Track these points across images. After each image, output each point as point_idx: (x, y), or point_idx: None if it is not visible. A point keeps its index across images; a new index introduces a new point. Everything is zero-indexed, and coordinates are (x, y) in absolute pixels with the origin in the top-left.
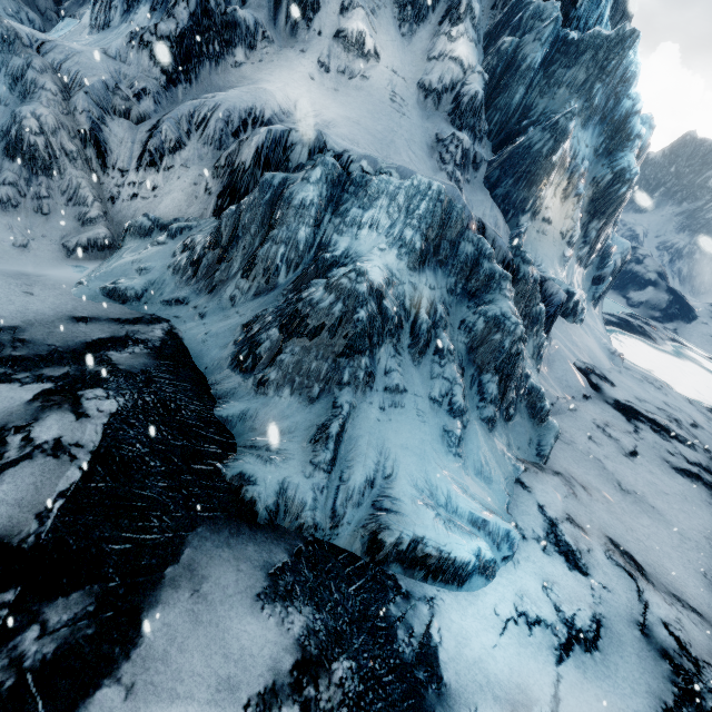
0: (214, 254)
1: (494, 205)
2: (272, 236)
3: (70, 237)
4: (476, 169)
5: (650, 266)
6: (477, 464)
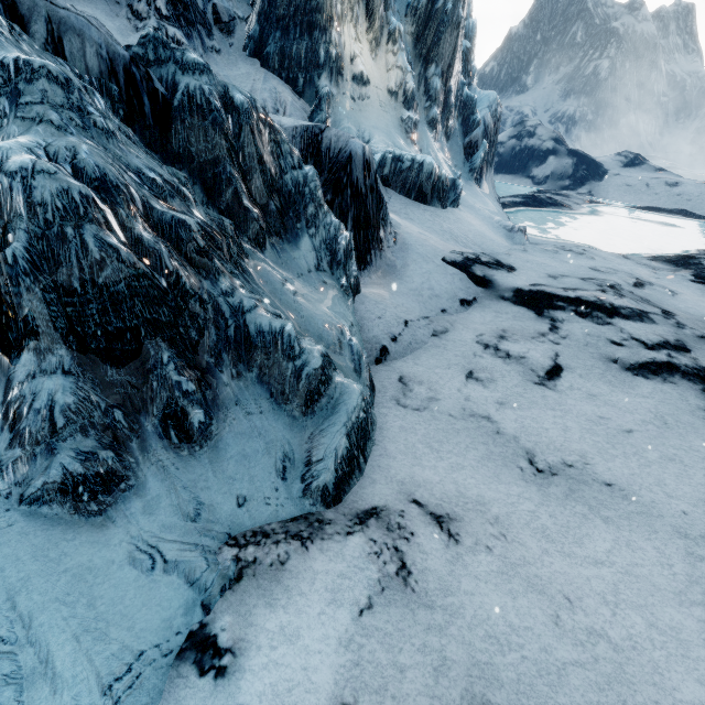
0: None
1: (270, 75)
2: None
3: None
4: (229, 33)
5: (543, 135)
6: None
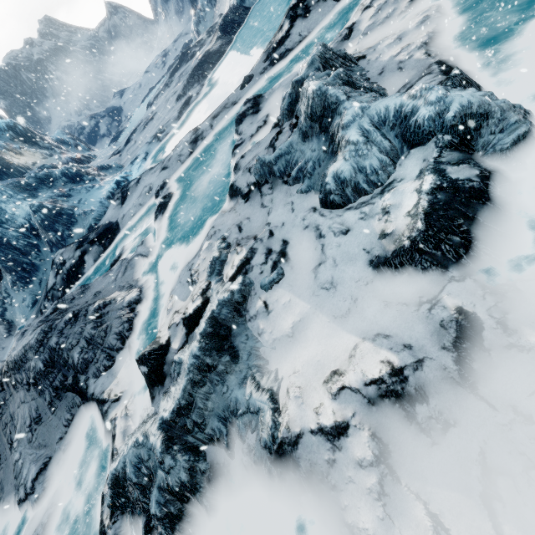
0: (20, 270)
1: None
2: (13, 244)
3: (2, 337)
4: None
5: (86, 122)
6: (111, 181)
